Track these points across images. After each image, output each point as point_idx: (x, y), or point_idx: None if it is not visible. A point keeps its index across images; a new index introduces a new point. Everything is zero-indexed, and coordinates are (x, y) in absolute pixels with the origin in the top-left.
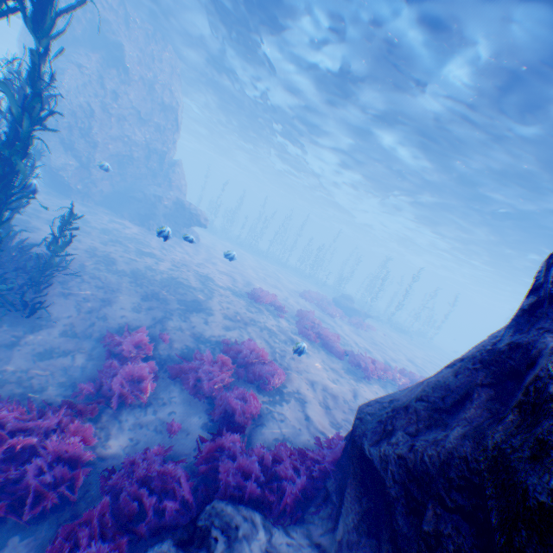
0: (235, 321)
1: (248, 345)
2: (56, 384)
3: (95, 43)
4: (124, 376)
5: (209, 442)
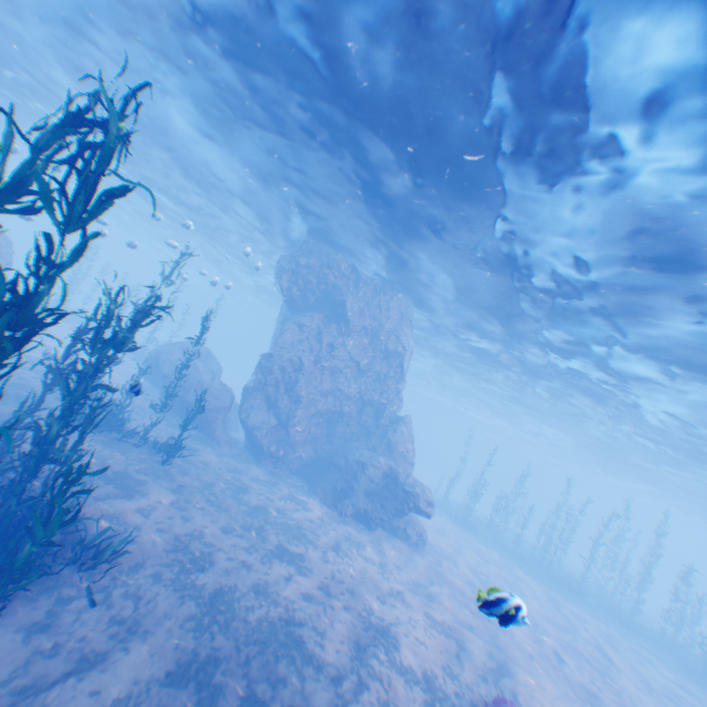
0: None
1: None
2: None
3: (324, 306)
4: None
5: None
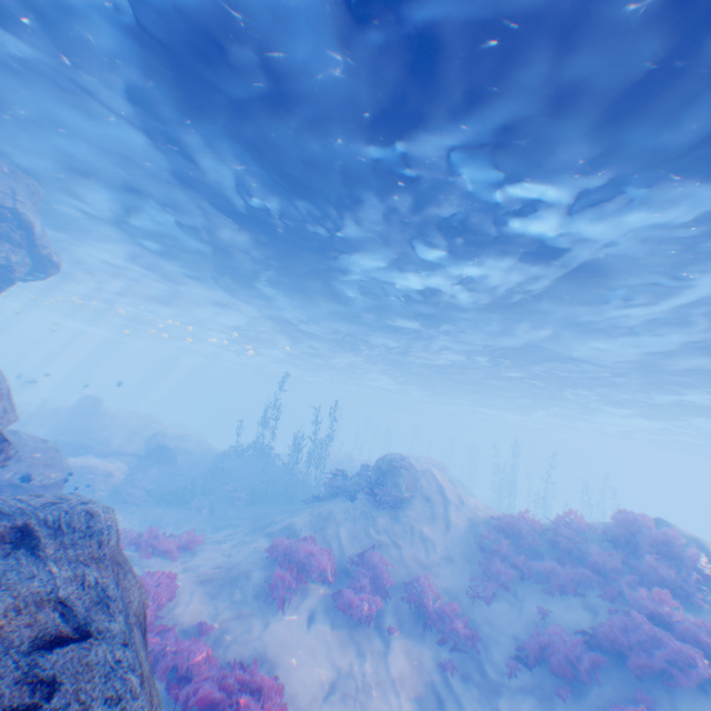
0: None
1: None
2: None
3: None
4: None
5: None
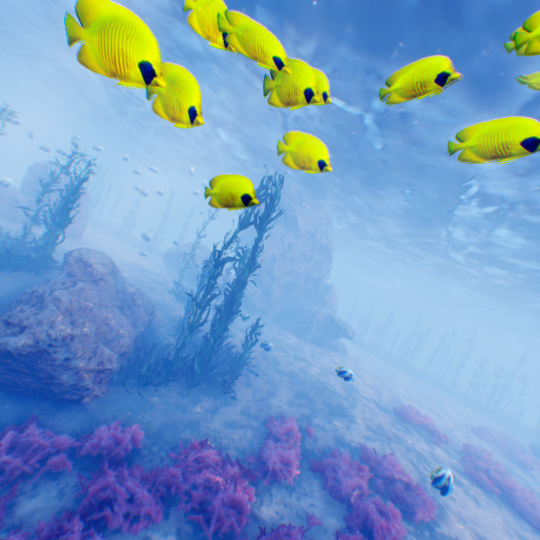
0: (377, 434)
1: (389, 459)
2: (233, 447)
3: (281, 218)
4: (277, 454)
5: (342, 534)
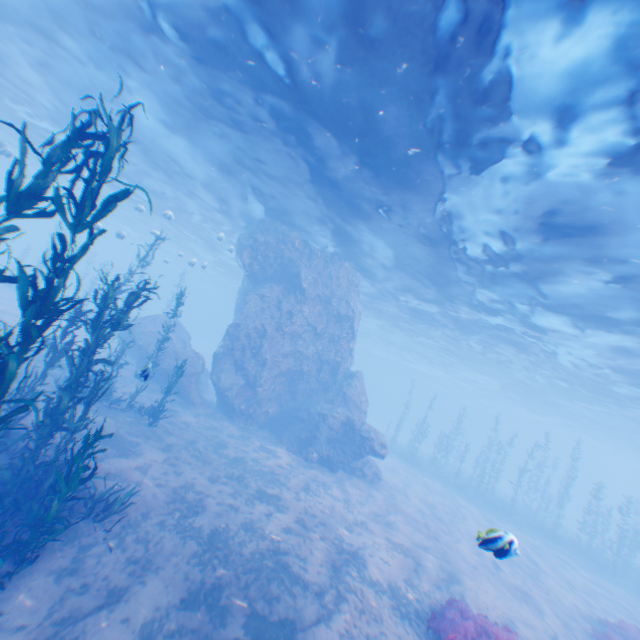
0: None
1: None
2: None
3: (281, 278)
4: None
5: None
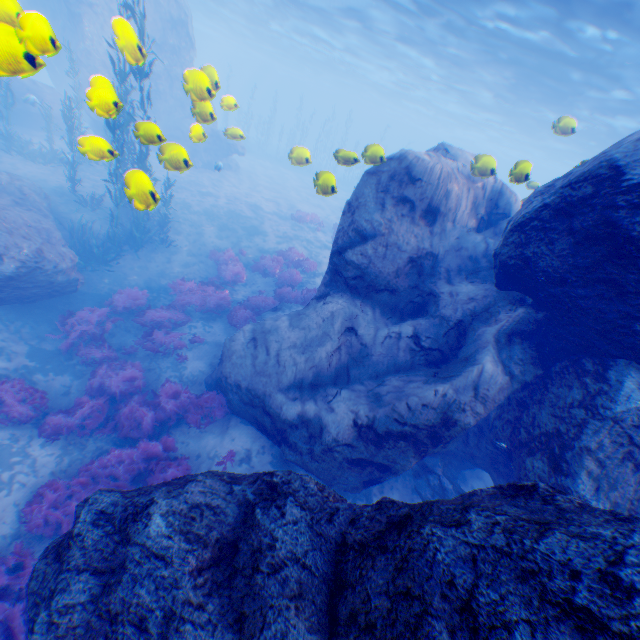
0: (284, 239)
1: (293, 251)
2: (200, 278)
3: None
4: (230, 271)
5: (278, 289)
